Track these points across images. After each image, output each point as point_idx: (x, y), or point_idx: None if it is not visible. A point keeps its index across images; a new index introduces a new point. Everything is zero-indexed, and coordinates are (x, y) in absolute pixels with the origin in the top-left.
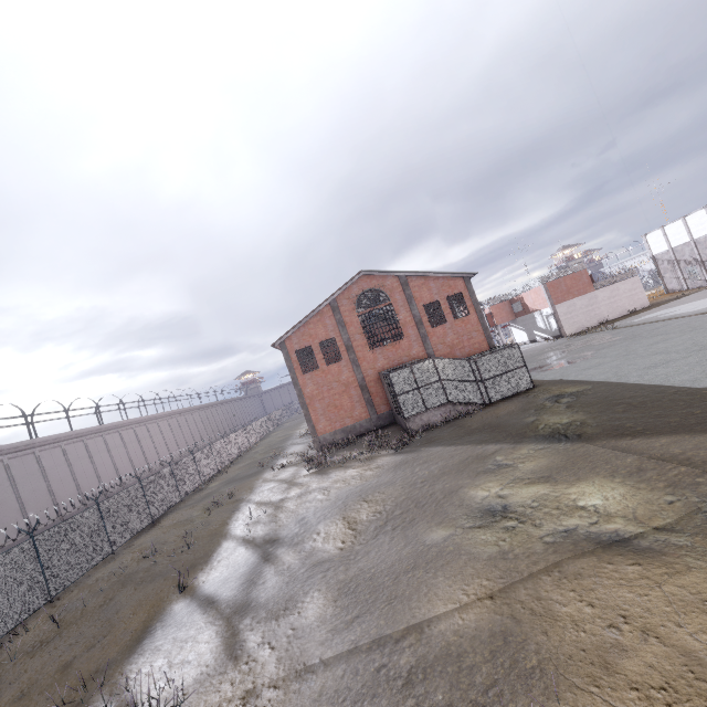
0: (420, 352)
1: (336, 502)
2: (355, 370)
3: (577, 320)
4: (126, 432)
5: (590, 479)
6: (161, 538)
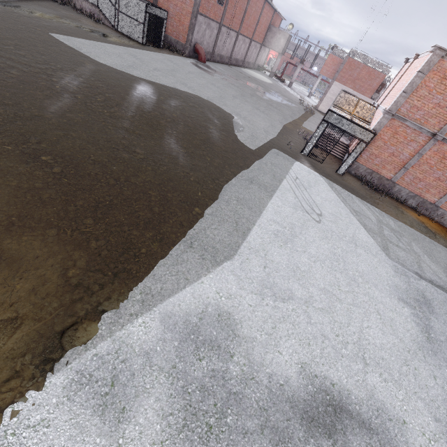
0: None
1: None
2: None
3: None
4: None
5: None
6: None
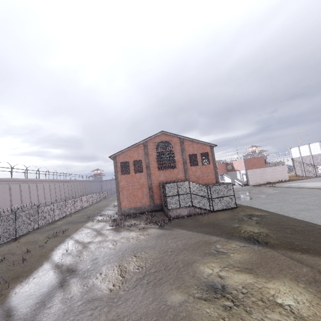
0: (182, 177)
1: (118, 252)
2: (148, 179)
3: (255, 179)
4: (24, 184)
5: (281, 279)
6: (13, 250)
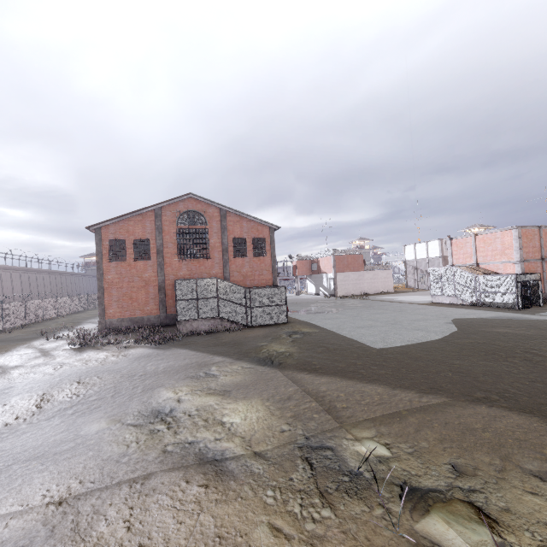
0: (219, 274)
1: (55, 377)
2: (158, 272)
3: (347, 288)
4: None
5: (251, 400)
6: None
